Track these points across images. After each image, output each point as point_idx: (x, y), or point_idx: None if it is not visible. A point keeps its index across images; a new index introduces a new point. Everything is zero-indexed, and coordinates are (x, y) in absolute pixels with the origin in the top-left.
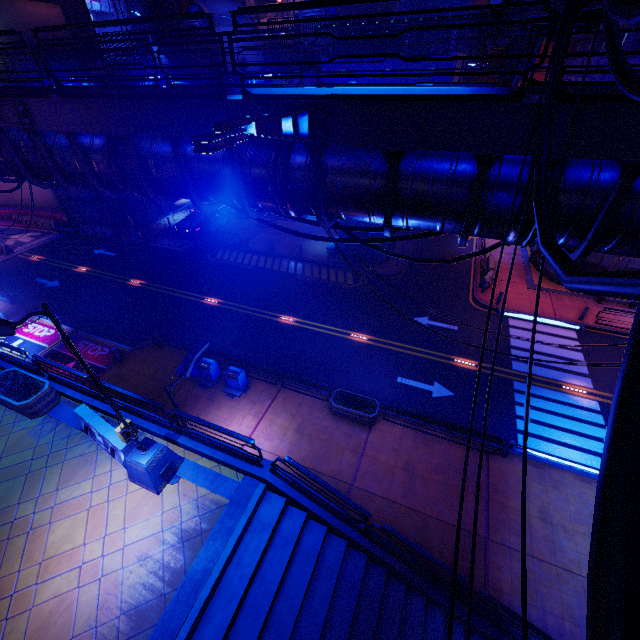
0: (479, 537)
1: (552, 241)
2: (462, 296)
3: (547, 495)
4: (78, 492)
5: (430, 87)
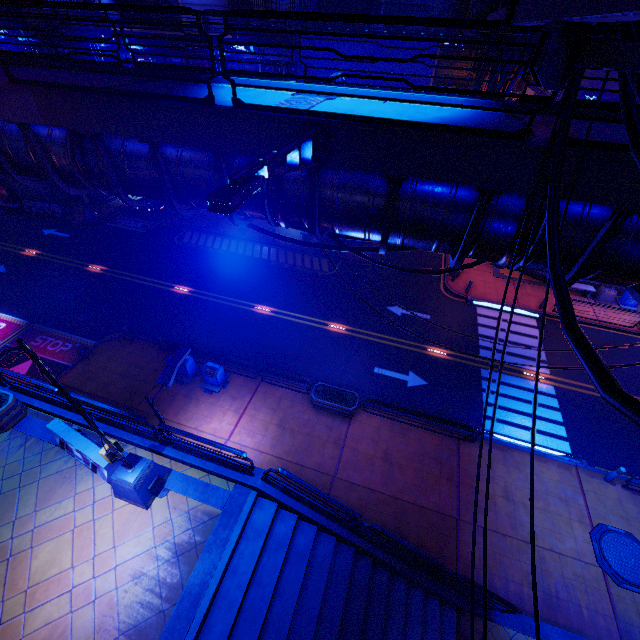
0: (451, 518)
1: (576, 326)
2: (434, 284)
3: (510, 476)
4: (59, 512)
5: (424, 95)
